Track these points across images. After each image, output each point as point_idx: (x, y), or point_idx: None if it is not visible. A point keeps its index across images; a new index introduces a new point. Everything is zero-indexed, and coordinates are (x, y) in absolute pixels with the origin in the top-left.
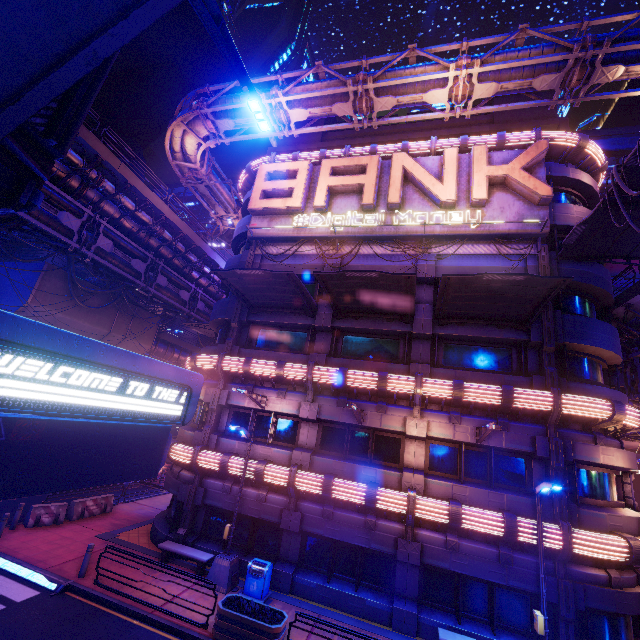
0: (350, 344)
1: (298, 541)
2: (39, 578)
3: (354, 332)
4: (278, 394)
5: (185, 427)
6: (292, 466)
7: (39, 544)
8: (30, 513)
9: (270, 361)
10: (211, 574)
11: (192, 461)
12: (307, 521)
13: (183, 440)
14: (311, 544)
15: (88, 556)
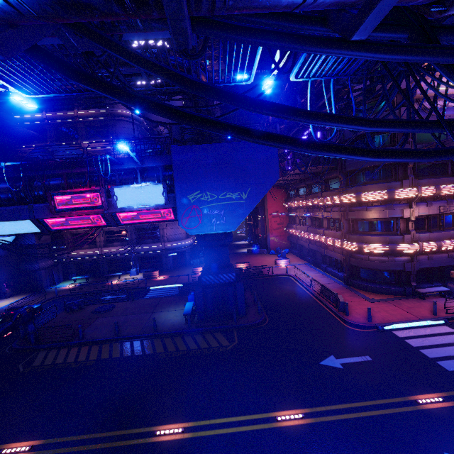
0: None
1: None
2: (430, 322)
3: None
4: (449, 203)
5: (376, 235)
6: None
7: (378, 314)
8: (344, 305)
9: (451, 185)
10: None
11: (420, 250)
12: None
13: (390, 242)
14: None
15: (436, 306)
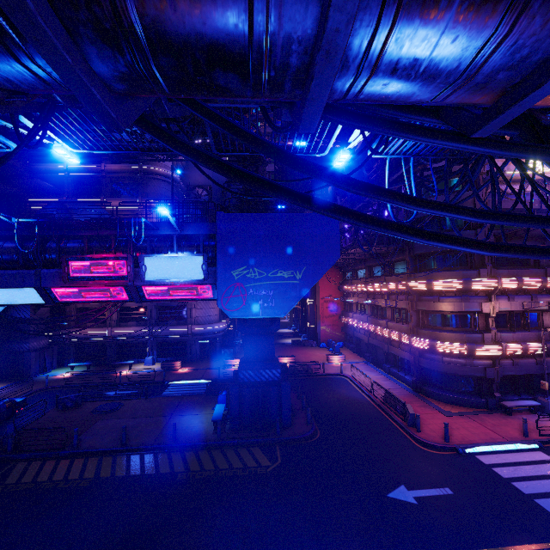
0: None
1: None
2: (521, 446)
3: None
4: (533, 298)
5: (451, 332)
6: None
7: (457, 432)
8: (414, 418)
9: (534, 278)
10: None
11: (503, 353)
12: None
13: (468, 341)
14: None
15: (527, 424)
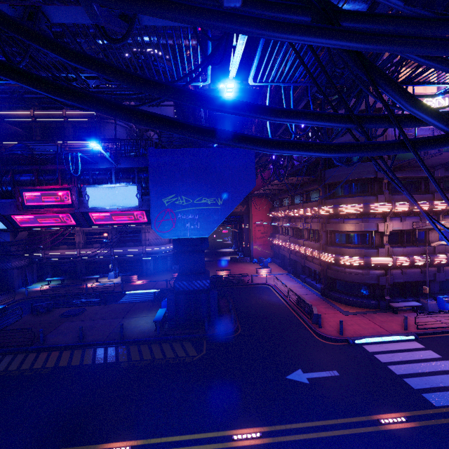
0: (444, 184)
1: (438, 284)
2: (401, 337)
3: (448, 177)
4: (422, 219)
5: (352, 248)
6: (448, 253)
7: (351, 327)
8: (317, 317)
9: (423, 202)
10: (430, 308)
11: (394, 264)
12: (446, 275)
13: (365, 255)
14: (440, 284)
15: (407, 321)
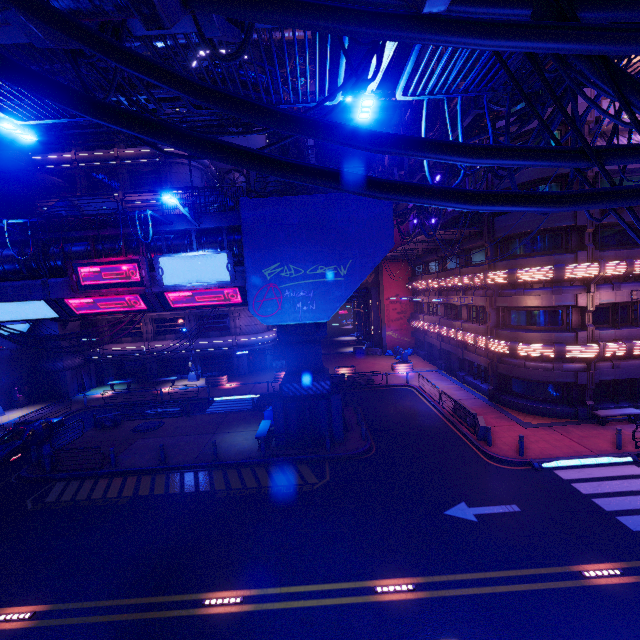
0: None
1: None
2: (611, 459)
3: None
4: None
5: (537, 331)
6: None
7: (535, 445)
8: (485, 431)
9: None
10: None
11: (601, 354)
12: None
13: (557, 342)
14: None
15: (621, 436)
